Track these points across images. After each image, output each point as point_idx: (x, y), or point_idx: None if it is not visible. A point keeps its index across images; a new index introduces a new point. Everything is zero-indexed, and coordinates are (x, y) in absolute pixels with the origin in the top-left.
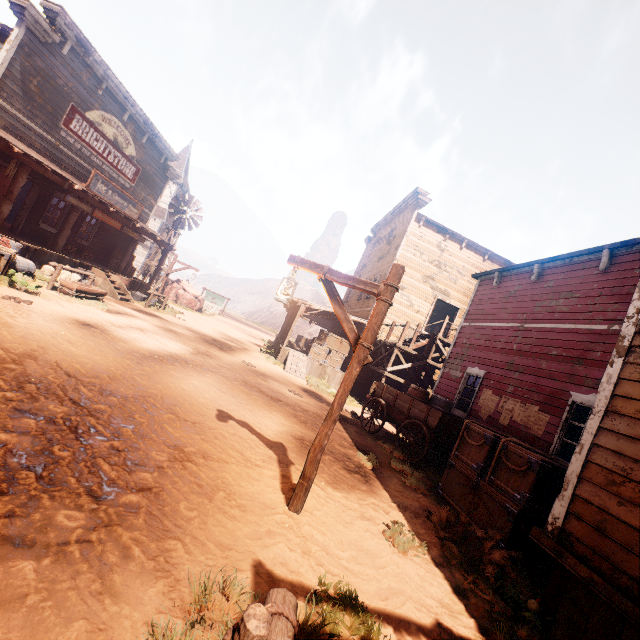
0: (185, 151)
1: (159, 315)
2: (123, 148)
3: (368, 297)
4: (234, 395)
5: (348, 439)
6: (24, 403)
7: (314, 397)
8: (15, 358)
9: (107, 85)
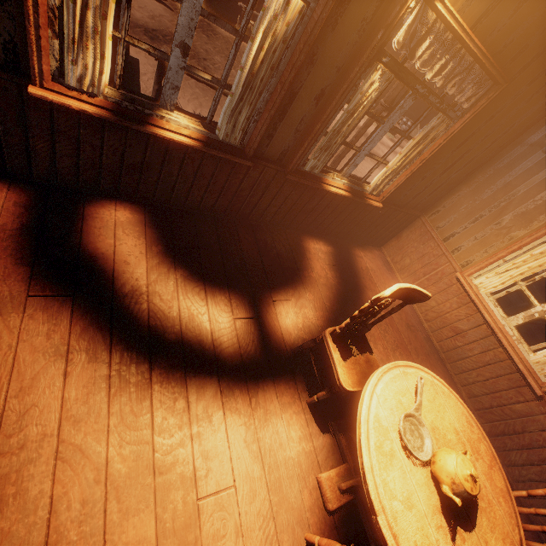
0: None
1: None
2: None
3: None
4: None
5: None
6: None
7: None
8: None
9: None
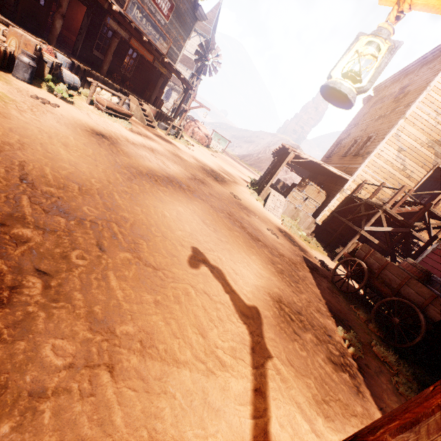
0: (216, 7)
1: (174, 143)
2: None
3: (356, 154)
4: (216, 229)
5: (323, 300)
6: None
7: (288, 239)
8: None
9: None
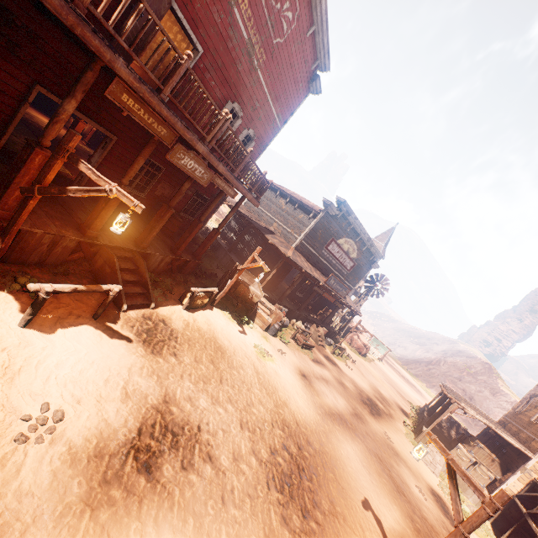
0: (389, 230)
1: (337, 363)
2: (350, 254)
3: None
4: (370, 472)
5: None
6: (285, 440)
7: (439, 505)
8: (282, 405)
9: (353, 226)
